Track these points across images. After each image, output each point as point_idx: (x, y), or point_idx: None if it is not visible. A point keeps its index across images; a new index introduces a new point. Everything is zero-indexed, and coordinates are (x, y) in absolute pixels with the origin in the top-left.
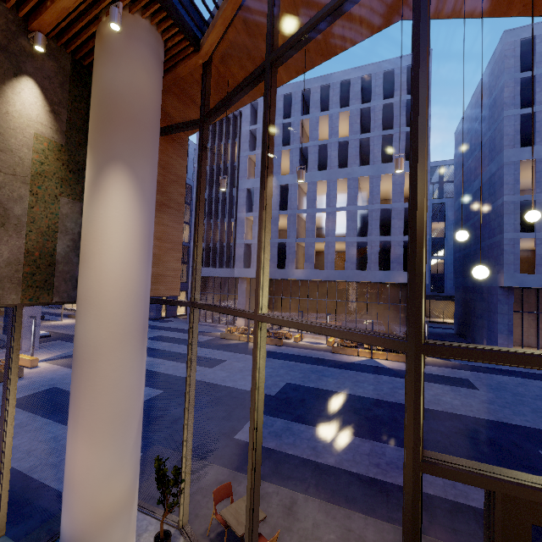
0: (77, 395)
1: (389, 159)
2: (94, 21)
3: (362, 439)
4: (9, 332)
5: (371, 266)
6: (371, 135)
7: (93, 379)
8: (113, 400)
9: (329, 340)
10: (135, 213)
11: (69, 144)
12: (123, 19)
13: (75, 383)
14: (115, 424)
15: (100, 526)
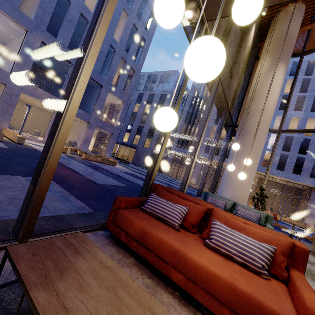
0: (245, 147)
1: (311, 112)
2: (281, 5)
3: (306, 242)
4: (223, 117)
5: (287, 169)
6: (307, 94)
7: (254, 142)
8: (258, 154)
9: (249, 204)
10: (282, 83)
11: (250, 53)
12: (299, 5)
13: (245, 143)
14: (256, 164)
15: (242, 200)
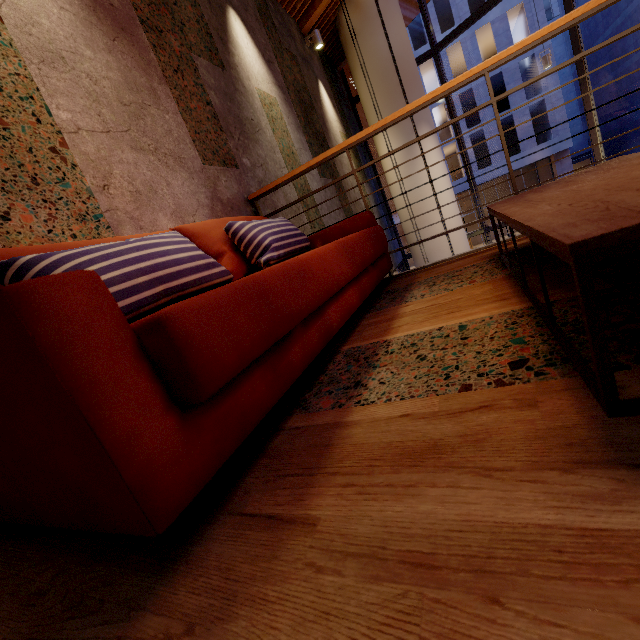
0: None
1: (470, 3)
2: None
3: None
4: None
5: (496, 157)
6: None
7: None
8: None
9: None
10: (443, 165)
11: (346, 132)
12: None
13: None
14: None
15: None
